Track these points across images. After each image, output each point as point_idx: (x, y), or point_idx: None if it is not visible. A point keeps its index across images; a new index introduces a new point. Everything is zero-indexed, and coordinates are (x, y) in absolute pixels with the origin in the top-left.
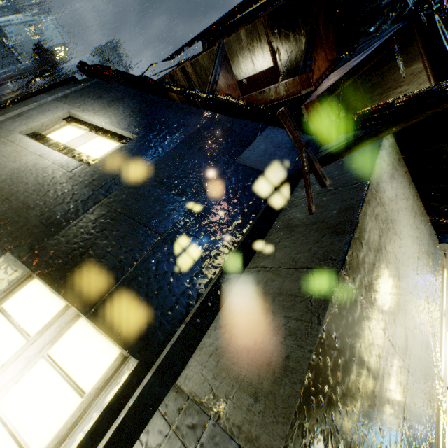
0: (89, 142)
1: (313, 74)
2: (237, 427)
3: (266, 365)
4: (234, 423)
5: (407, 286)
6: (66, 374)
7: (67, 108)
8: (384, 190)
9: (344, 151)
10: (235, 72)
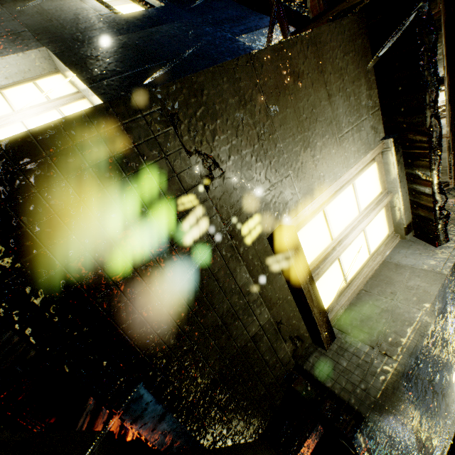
0: (124, 5)
1: None
2: None
3: None
4: None
5: (320, 133)
6: None
7: None
8: (328, 52)
9: (314, 21)
10: None
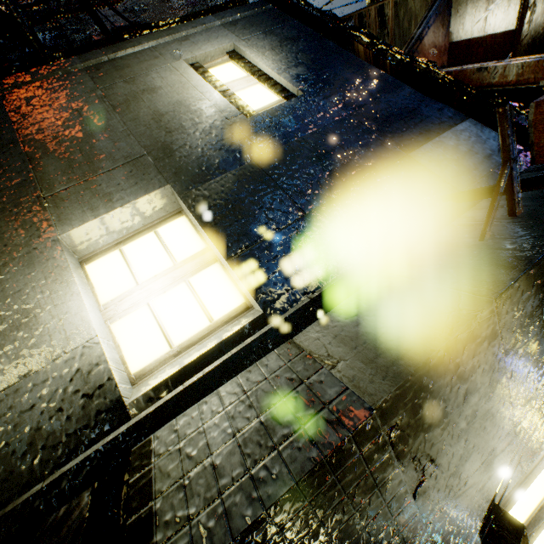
0: (249, 88)
1: None
2: (347, 378)
3: (385, 348)
4: (344, 375)
5: None
6: (201, 301)
7: (233, 40)
8: None
9: None
10: (452, 28)
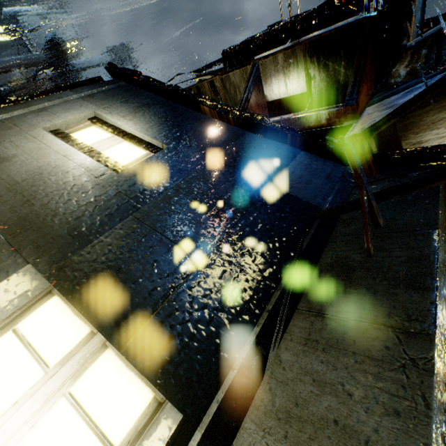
0: (115, 146)
1: (358, 107)
2: None
3: None
4: None
5: None
6: (91, 419)
7: (93, 109)
8: (445, 239)
9: (400, 192)
10: (266, 92)
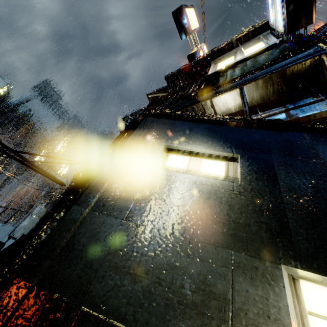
0: (201, 164)
1: None
2: None
3: None
4: None
5: None
6: None
7: (162, 143)
8: None
9: None
10: (248, 102)
